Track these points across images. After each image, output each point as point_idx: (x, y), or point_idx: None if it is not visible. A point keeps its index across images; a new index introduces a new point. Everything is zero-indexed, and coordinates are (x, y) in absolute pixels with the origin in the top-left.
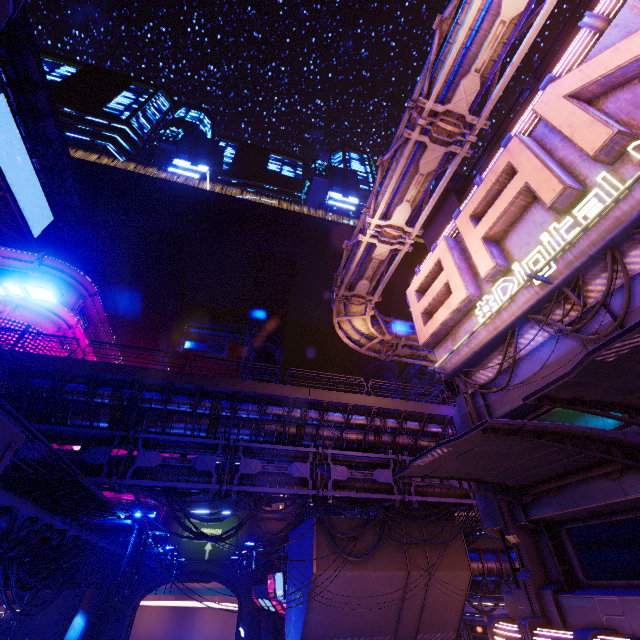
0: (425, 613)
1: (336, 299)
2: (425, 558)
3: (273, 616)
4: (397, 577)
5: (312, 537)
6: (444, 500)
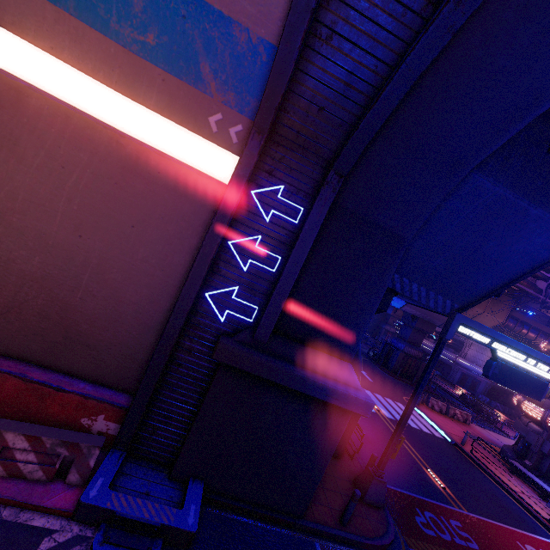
0: None
1: None
2: (485, 306)
3: None
4: None
5: None
6: (526, 289)
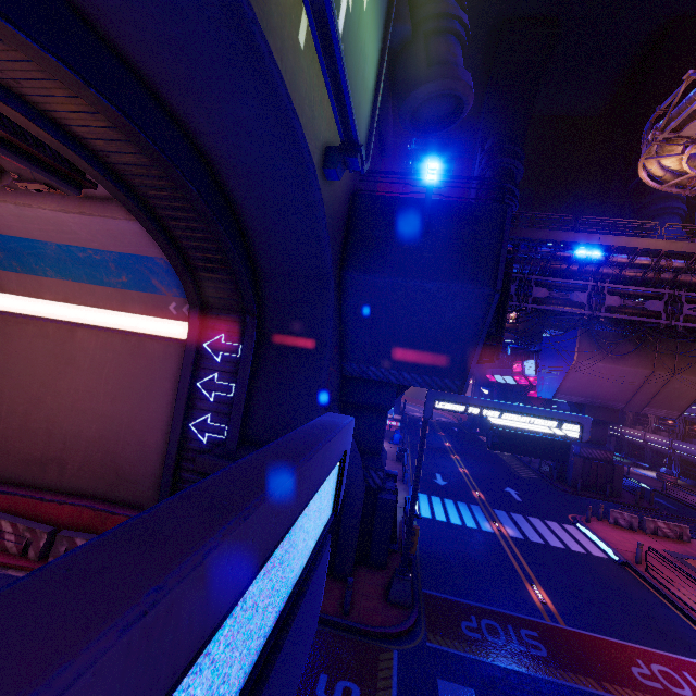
0: (657, 397)
1: (653, 143)
2: (672, 365)
3: (510, 387)
4: (641, 373)
5: (575, 341)
6: None
